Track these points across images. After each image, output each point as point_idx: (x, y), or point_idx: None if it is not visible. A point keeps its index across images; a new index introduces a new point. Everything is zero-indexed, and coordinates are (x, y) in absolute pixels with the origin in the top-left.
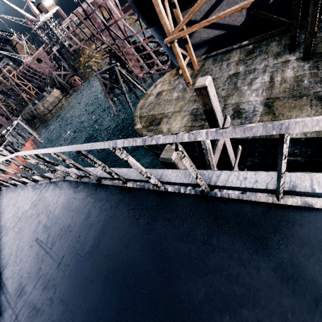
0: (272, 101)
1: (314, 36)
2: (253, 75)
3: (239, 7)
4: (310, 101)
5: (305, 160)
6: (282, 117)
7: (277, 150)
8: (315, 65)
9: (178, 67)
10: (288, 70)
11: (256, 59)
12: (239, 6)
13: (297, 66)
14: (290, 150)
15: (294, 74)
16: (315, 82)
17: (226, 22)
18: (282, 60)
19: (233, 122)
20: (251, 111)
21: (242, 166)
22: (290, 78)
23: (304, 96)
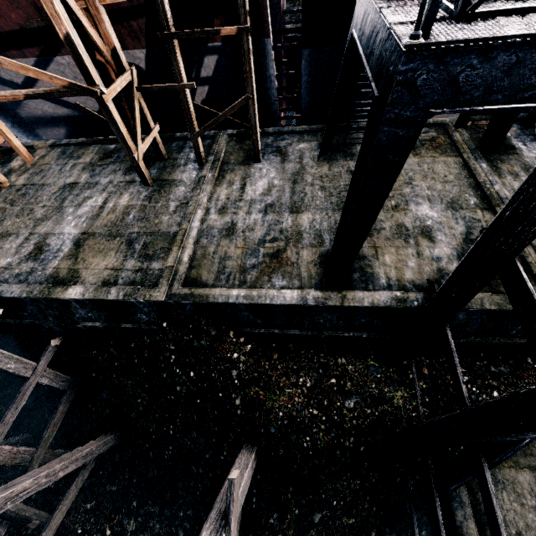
0: (86, 238)
1: (136, 161)
2: (91, 192)
3: (9, 96)
4: (120, 244)
5: (103, 327)
6: (82, 265)
7: (70, 313)
8: (151, 195)
9: (4, 148)
10: (126, 194)
11: (107, 168)
12: (9, 93)
13: (136, 191)
14: (83, 313)
15: (128, 203)
16: (138, 219)
17: (74, 102)
18: (128, 178)
19: (24, 265)
20: (55, 250)
21: (58, 334)
22: (121, 207)
23: (118, 237)
